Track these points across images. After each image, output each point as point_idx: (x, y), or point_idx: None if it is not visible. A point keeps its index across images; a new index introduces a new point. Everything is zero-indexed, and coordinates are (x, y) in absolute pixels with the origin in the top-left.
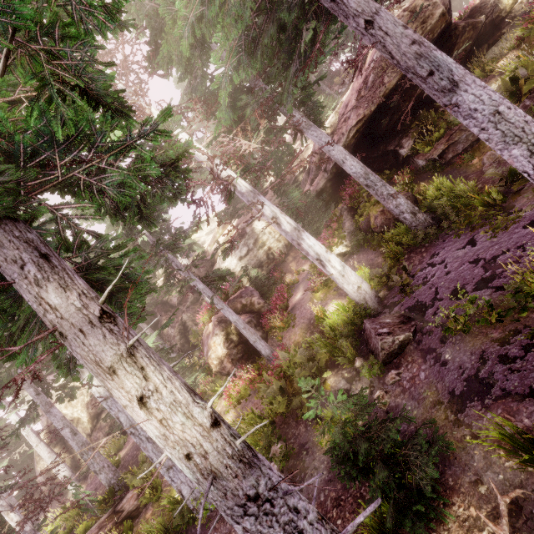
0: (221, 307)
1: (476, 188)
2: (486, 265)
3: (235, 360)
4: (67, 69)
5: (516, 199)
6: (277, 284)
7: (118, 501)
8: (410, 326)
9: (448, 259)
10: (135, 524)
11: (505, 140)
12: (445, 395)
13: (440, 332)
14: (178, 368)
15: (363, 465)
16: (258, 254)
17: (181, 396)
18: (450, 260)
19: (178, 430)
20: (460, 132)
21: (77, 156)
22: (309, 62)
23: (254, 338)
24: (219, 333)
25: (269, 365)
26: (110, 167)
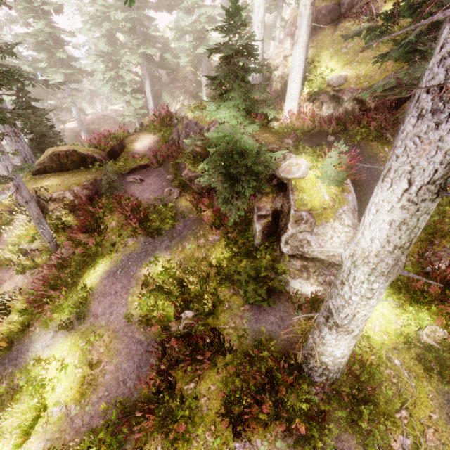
0: None
1: None
2: None
3: None
4: None
5: None
6: None
7: None
8: None
9: None
10: None
11: None
12: None
13: None
14: None
15: None
16: None
17: None
18: None
19: None
20: None
21: None
22: None
23: None
24: None
25: None
26: None
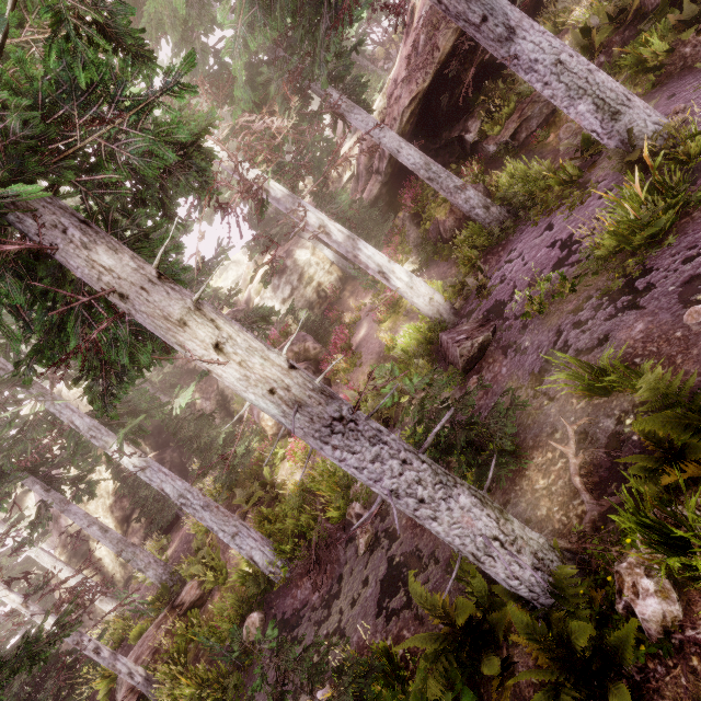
0: None
1: (552, 167)
2: (563, 245)
3: None
4: (83, 1)
5: (593, 172)
6: (334, 325)
7: (175, 597)
8: (489, 327)
9: (526, 251)
10: (201, 613)
11: (570, 95)
12: (526, 379)
13: (520, 324)
14: (225, 435)
15: (446, 446)
16: (305, 294)
17: (255, 344)
18: (527, 251)
19: (259, 369)
20: (533, 104)
21: (96, 114)
22: (341, 15)
23: None
24: None
25: None
26: (133, 130)
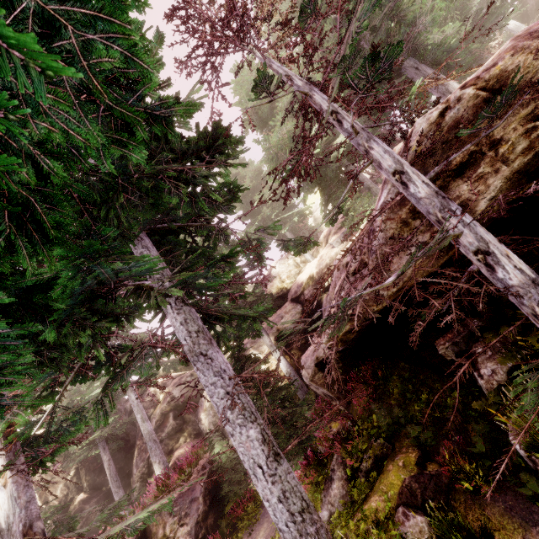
0: None
1: None
2: None
3: None
4: None
5: None
6: (245, 484)
7: None
8: None
9: None
10: None
11: None
12: None
13: None
14: None
15: None
16: None
17: None
18: None
19: None
20: None
21: None
22: None
23: None
24: None
25: None
26: None
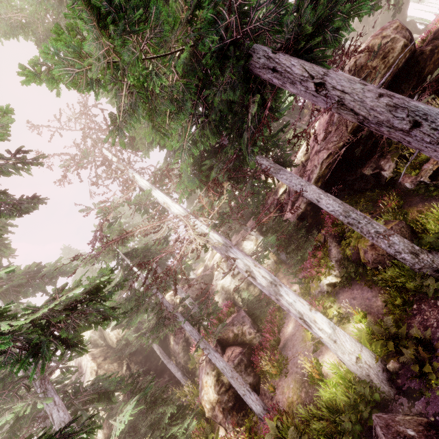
0: (207, 351)
1: None
2: None
3: (226, 411)
4: None
5: None
6: (268, 306)
7: None
8: None
9: None
10: None
11: None
12: None
13: None
14: (170, 414)
15: None
16: None
17: None
18: None
19: None
20: None
21: None
22: (261, 128)
23: (242, 390)
24: (209, 372)
25: (262, 425)
26: None
